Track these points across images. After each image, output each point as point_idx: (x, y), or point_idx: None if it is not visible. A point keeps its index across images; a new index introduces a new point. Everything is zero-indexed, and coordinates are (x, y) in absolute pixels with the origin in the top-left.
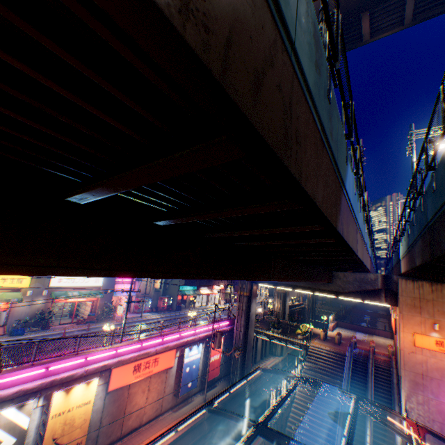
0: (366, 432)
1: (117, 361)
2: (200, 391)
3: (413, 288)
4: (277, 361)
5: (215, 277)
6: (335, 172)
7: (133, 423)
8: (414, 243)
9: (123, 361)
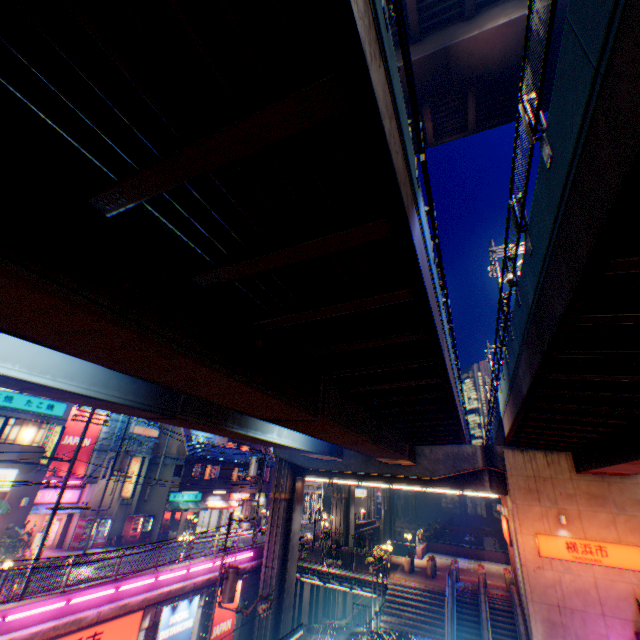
0: None
1: None
2: None
3: (524, 462)
4: None
5: (213, 364)
6: (402, 149)
7: None
8: (516, 364)
9: None
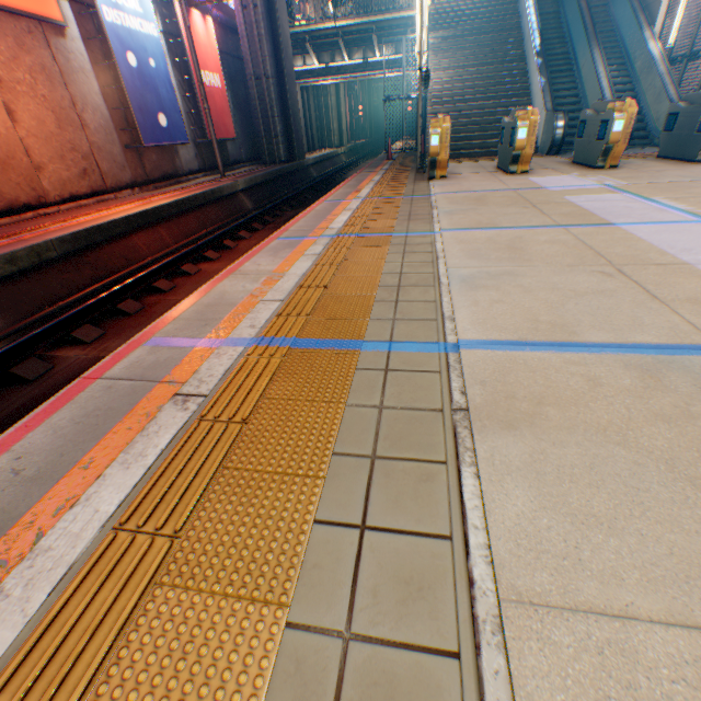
0: (596, 69)
1: None
2: (205, 173)
3: None
4: (338, 151)
5: None
6: None
7: (5, 191)
8: None
9: None
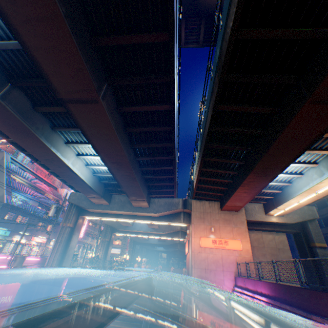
0: None
1: None
2: None
3: (200, 206)
4: None
5: None
6: None
7: None
8: (205, 124)
9: None
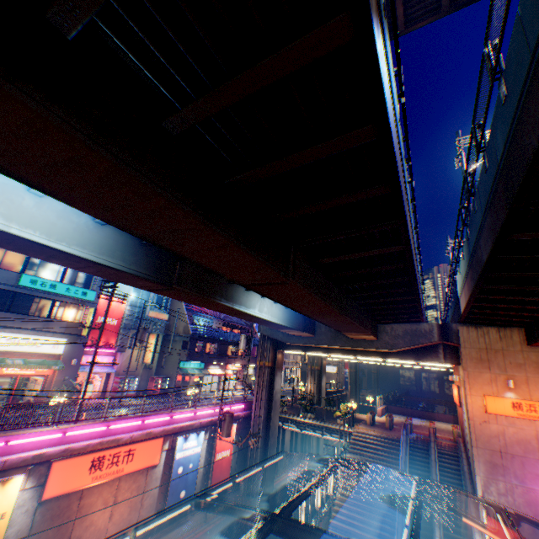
0: None
1: (62, 449)
2: None
3: (477, 337)
4: (311, 463)
5: (187, 209)
6: None
7: None
8: (478, 236)
9: (73, 451)
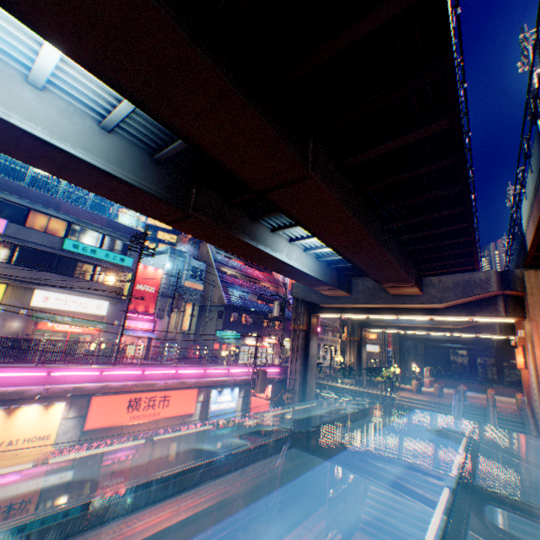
0: (495, 509)
1: (100, 386)
2: None
3: None
4: (352, 434)
5: (162, 12)
6: None
7: None
8: None
9: (110, 389)
